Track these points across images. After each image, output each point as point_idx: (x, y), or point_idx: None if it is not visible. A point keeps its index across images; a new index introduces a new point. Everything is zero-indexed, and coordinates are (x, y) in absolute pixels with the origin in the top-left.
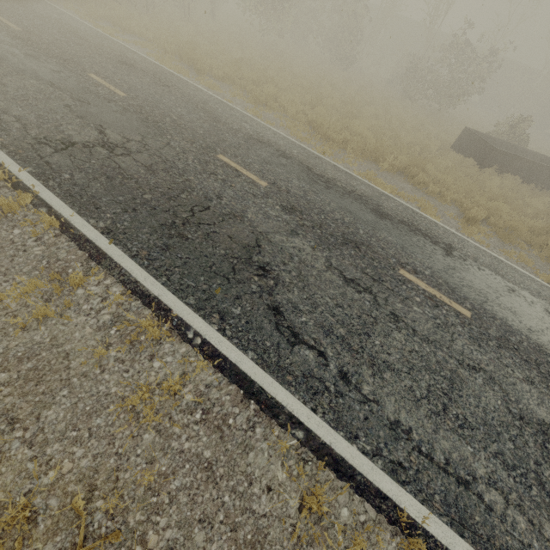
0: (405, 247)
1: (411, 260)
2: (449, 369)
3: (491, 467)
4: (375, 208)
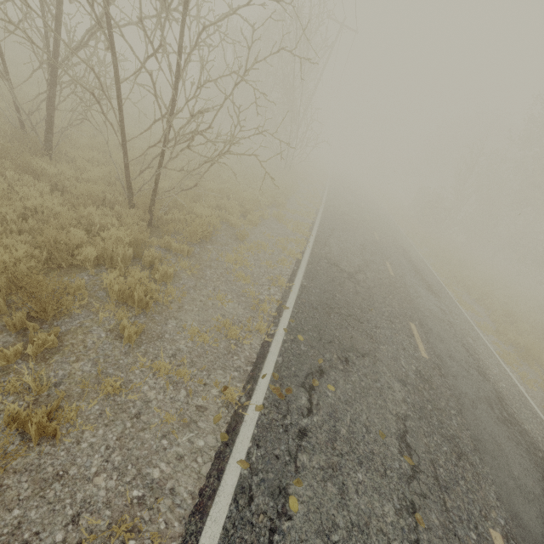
0: (405, 270)
1: (399, 269)
2: (357, 256)
3: (335, 252)
4: (419, 272)
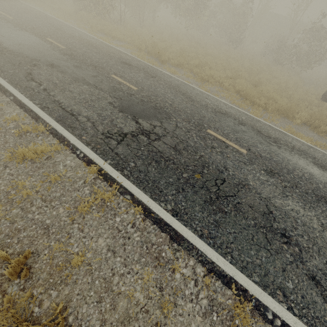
0: None
1: None
2: None
3: None
4: (314, 161)
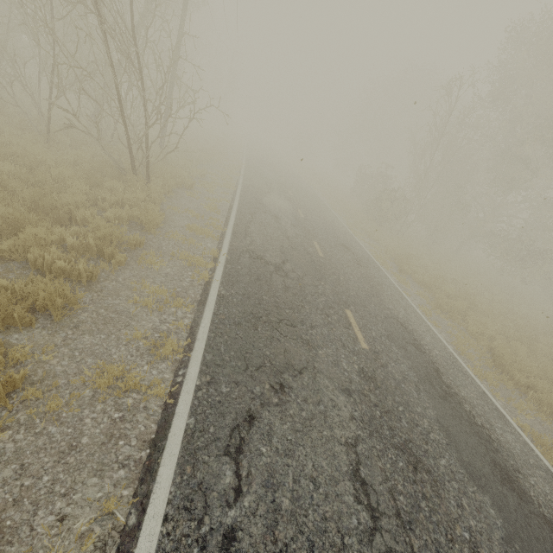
0: (512, 546)
1: None
2: None
3: None
4: (504, 465)
